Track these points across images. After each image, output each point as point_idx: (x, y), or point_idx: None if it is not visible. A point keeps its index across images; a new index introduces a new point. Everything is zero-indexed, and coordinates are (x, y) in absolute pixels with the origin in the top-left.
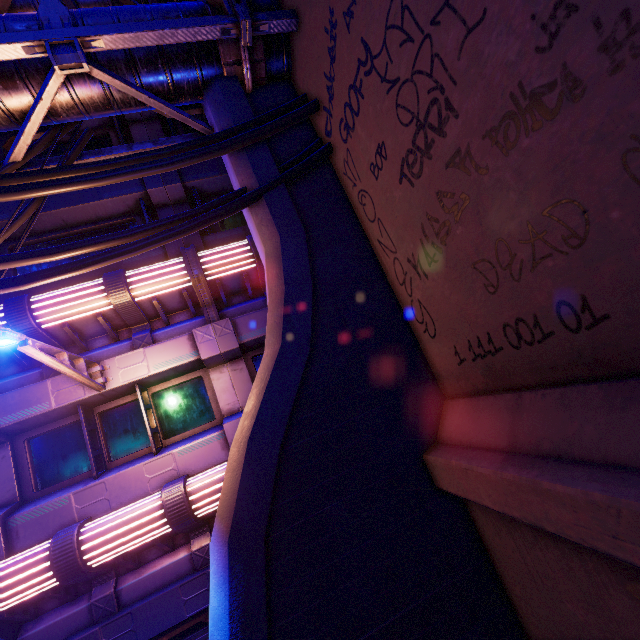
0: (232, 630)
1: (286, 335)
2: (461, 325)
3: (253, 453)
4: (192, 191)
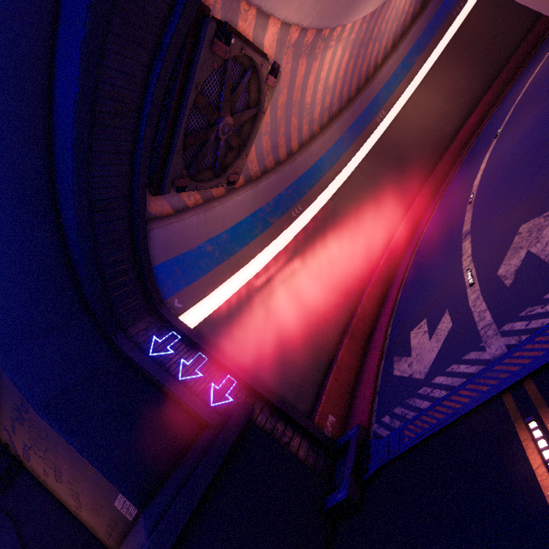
0: None
1: None
2: (100, 526)
3: None
4: None
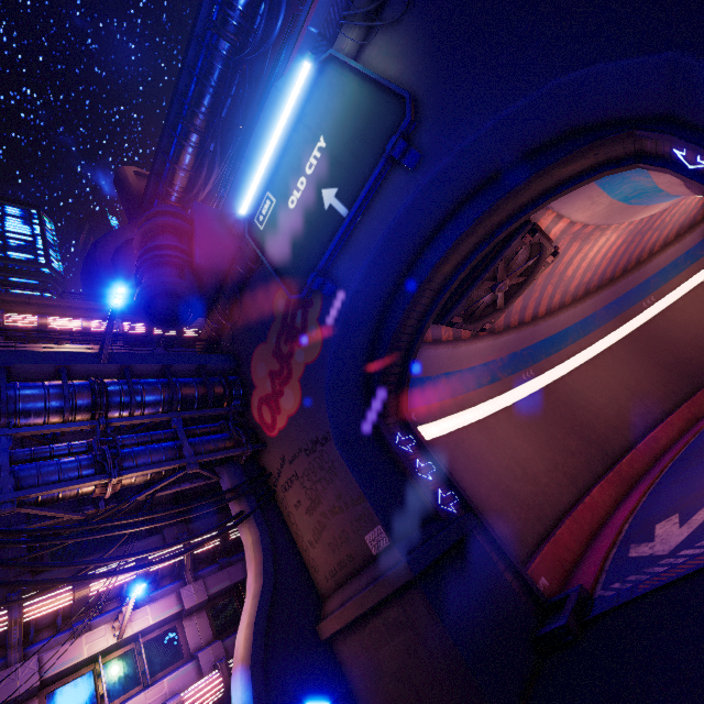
0: (254, 703)
1: (265, 576)
2: (327, 565)
3: (257, 629)
4: (177, 494)
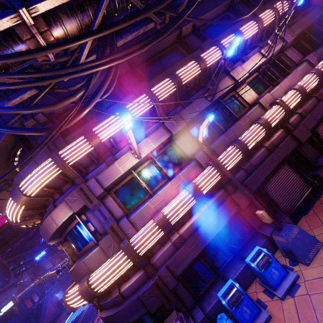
0: None
1: None
2: None
3: None
4: None
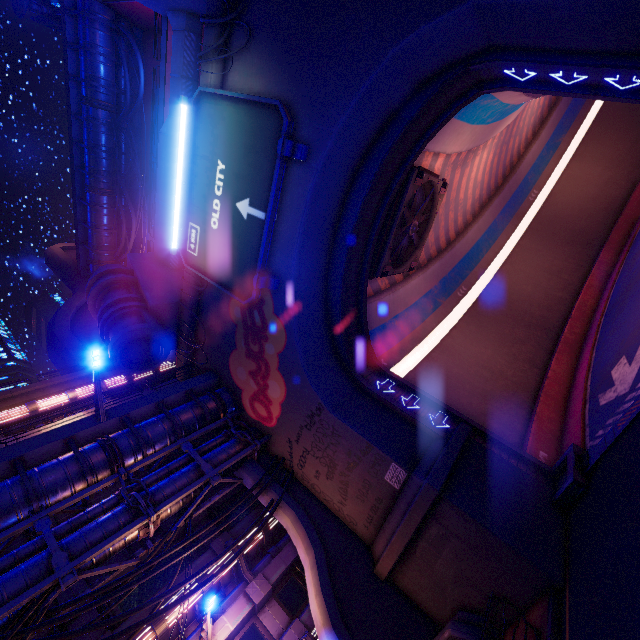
0: None
1: (314, 547)
2: (362, 515)
3: (325, 593)
4: (209, 510)
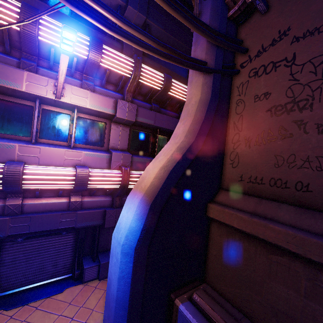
0: (140, 236)
1: (197, 138)
2: (252, 170)
3: (170, 176)
4: (145, 25)
